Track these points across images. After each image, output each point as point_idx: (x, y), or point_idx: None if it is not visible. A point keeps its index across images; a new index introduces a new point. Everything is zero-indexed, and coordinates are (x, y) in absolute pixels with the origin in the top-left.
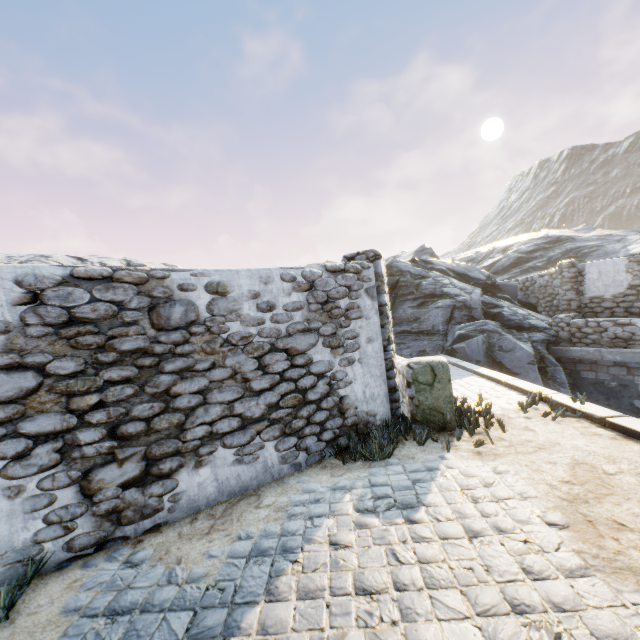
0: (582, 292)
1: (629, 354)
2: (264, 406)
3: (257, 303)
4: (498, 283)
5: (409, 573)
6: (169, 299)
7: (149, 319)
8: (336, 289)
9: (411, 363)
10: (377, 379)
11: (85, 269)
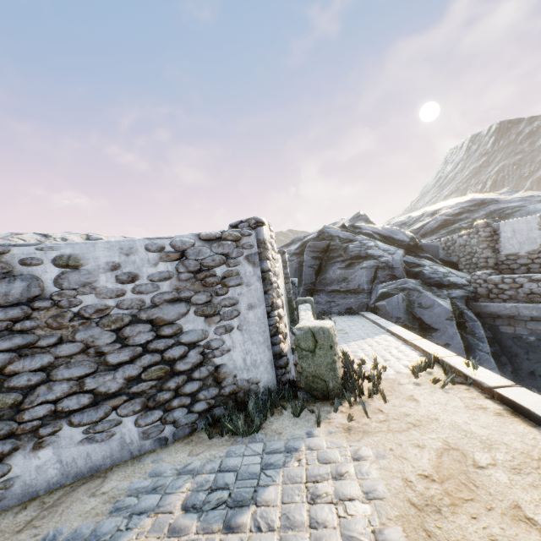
0: (498, 250)
1: None
2: (122, 380)
3: (116, 275)
4: (420, 244)
5: None
6: (8, 274)
7: None
8: (211, 257)
9: (294, 329)
10: (260, 345)
11: None
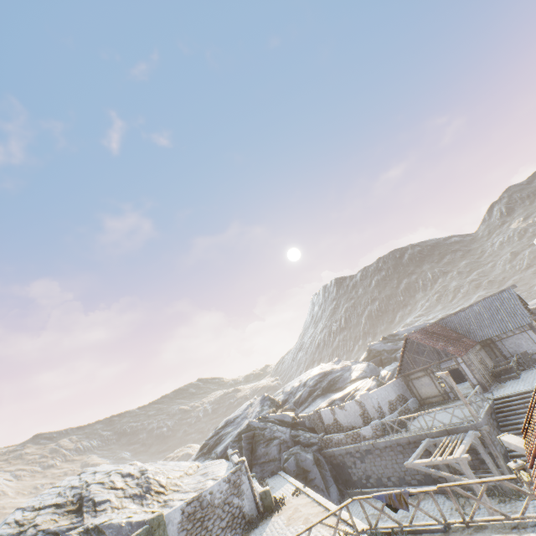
0: (324, 422)
1: (339, 450)
2: (226, 522)
3: (219, 492)
4: (297, 421)
5: None
6: (203, 500)
7: (201, 507)
8: (236, 477)
9: (260, 492)
10: (252, 501)
11: (189, 500)
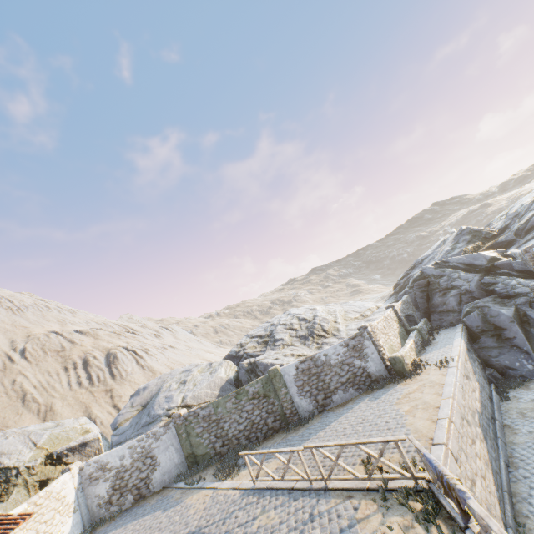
0: None
1: None
2: (345, 379)
3: (335, 354)
4: (495, 264)
5: (367, 408)
6: (317, 360)
7: (315, 366)
8: (355, 342)
9: (388, 357)
10: (379, 364)
11: (302, 360)
